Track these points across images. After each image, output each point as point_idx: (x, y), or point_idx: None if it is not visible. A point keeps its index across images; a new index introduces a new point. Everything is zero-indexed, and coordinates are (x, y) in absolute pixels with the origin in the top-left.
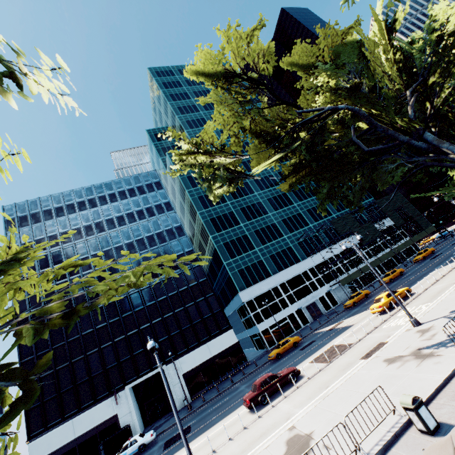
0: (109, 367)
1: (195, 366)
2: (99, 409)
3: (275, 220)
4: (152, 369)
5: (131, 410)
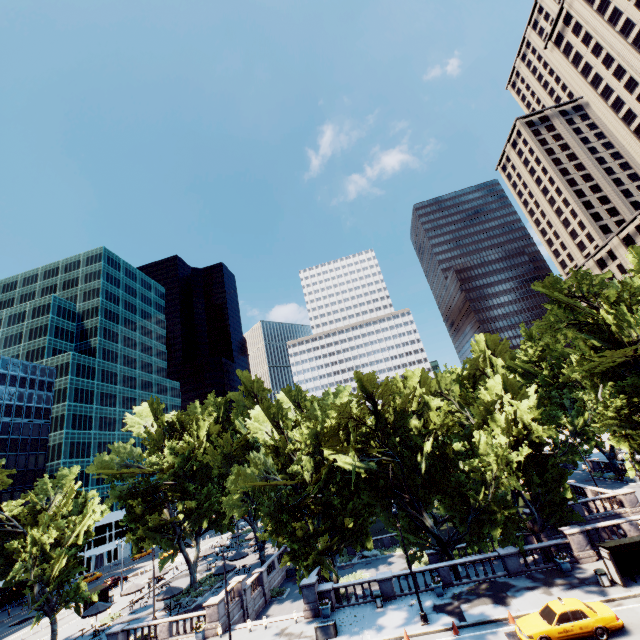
0: None
1: None
2: None
3: None
4: None
5: None
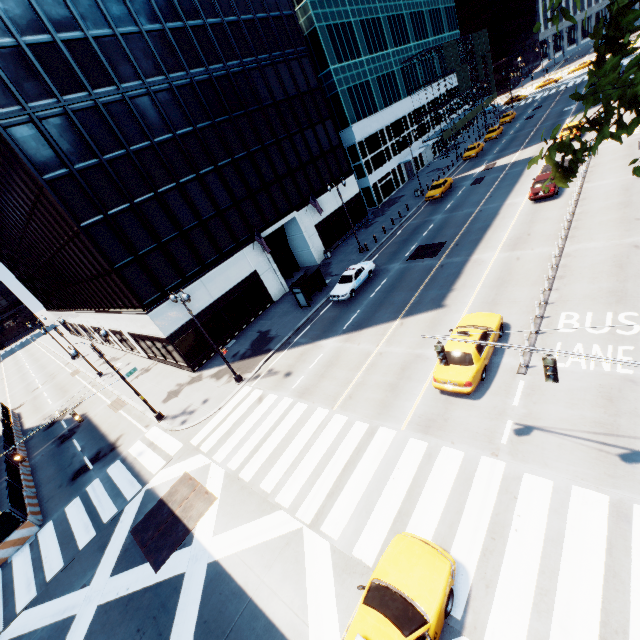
0: (224, 208)
1: (325, 217)
2: (231, 265)
3: (381, 11)
4: (281, 216)
5: (272, 265)
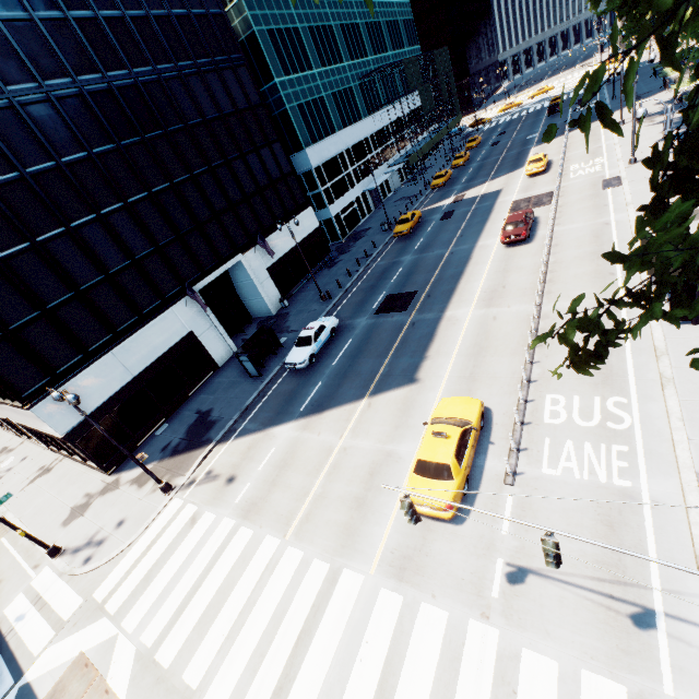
0: (142, 256)
1: (279, 257)
2: (156, 328)
3: (332, 18)
4: (223, 261)
5: (214, 323)
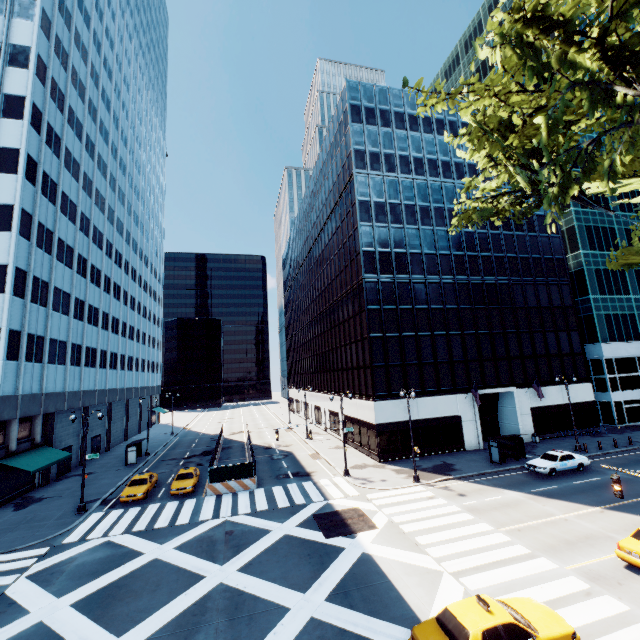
0: (456, 360)
1: (544, 405)
2: (443, 401)
3: None
4: (500, 385)
5: (476, 419)
